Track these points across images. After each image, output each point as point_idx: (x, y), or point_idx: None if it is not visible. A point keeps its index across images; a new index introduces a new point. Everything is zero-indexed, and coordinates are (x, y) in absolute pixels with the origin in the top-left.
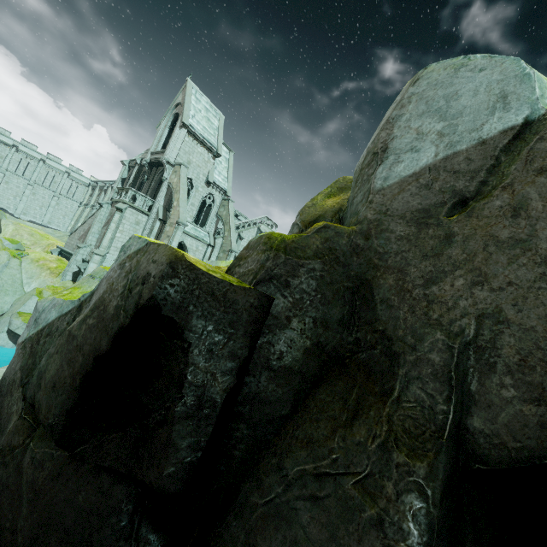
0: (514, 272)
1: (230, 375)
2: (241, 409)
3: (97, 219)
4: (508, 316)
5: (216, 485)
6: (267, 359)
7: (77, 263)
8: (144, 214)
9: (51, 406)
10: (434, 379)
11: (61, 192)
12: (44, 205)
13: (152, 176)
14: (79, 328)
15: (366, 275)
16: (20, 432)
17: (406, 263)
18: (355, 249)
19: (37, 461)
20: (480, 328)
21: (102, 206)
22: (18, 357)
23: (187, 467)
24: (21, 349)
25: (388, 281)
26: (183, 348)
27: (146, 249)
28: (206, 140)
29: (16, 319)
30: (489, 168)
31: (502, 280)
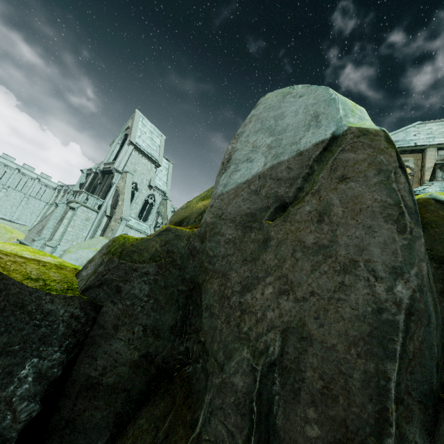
0: (316, 280)
1: (33, 401)
2: (49, 442)
3: (52, 216)
4: (311, 331)
5: None
6: (88, 376)
7: None
8: (94, 212)
9: None
10: (236, 410)
11: (31, 194)
12: (14, 205)
13: (104, 181)
14: None
15: (198, 278)
16: None
17: (229, 267)
18: (192, 251)
19: None
20: (285, 345)
21: (59, 205)
22: None
23: None
24: None
25: (213, 286)
26: None
27: None
28: (149, 154)
29: None
30: (305, 176)
31: (305, 289)
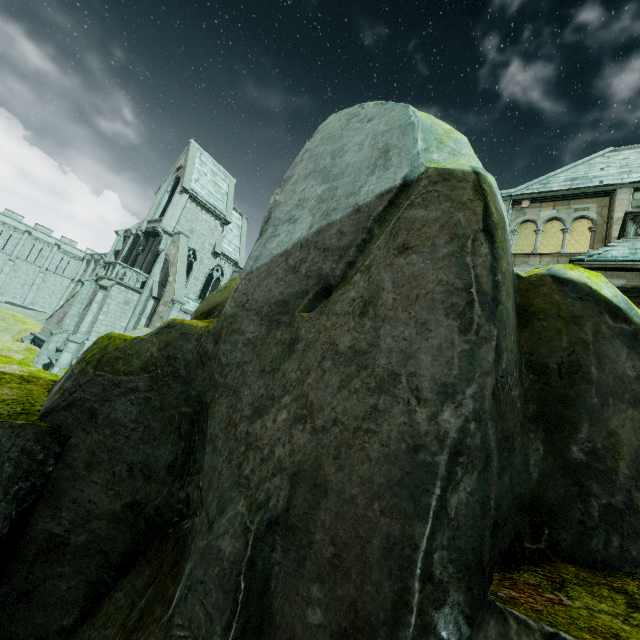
0: (343, 402)
1: None
2: None
3: (77, 299)
4: (328, 477)
5: None
6: (49, 533)
7: (49, 353)
8: (135, 292)
9: None
10: (219, 585)
11: (49, 268)
12: (26, 283)
13: (148, 247)
14: None
15: (206, 397)
16: None
17: (243, 381)
18: (202, 357)
19: None
20: (294, 495)
21: (85, 283)
22: None
23: None
24: None
25: (221, 408)
26: None
27: None
28: (212, 206)
29: None
30: (360, 244)
31: (327, 416)
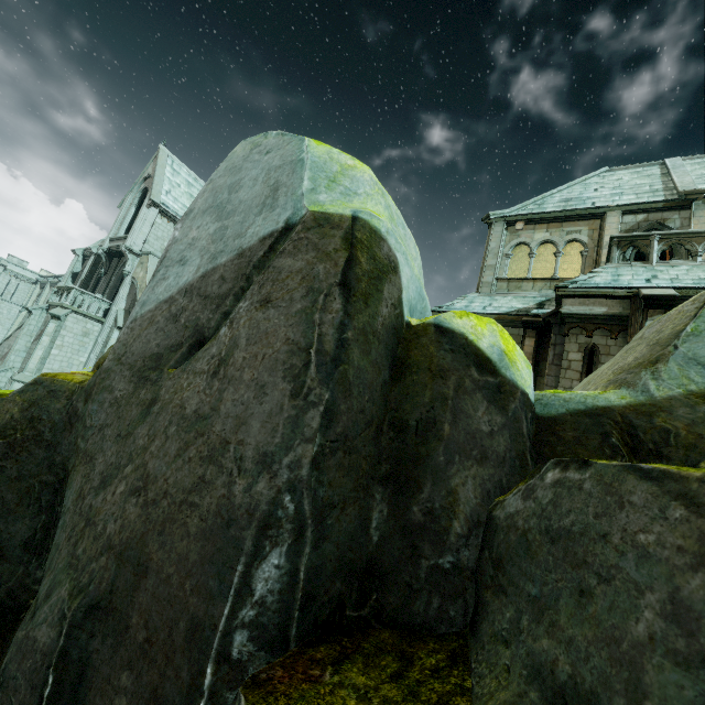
0: (176, 473)
1: None
2: None
3: (23, 330)
4: (150, 555)
5: None
6: None
7: None
8: (95, 322)
9: None
10: (29, 680)
11: None
12: None
13: (112, 269)
14: None
15: (69, 463)
16: None
17: (100, 447)
18: (71, 417)
19: None
20: (118, 576)
21: (33, 312)
22: None
23: None
24: None
25: (78, 477)
26: None
27: None
28: None
29: None
30: (238, 293)
31: (159, 488)
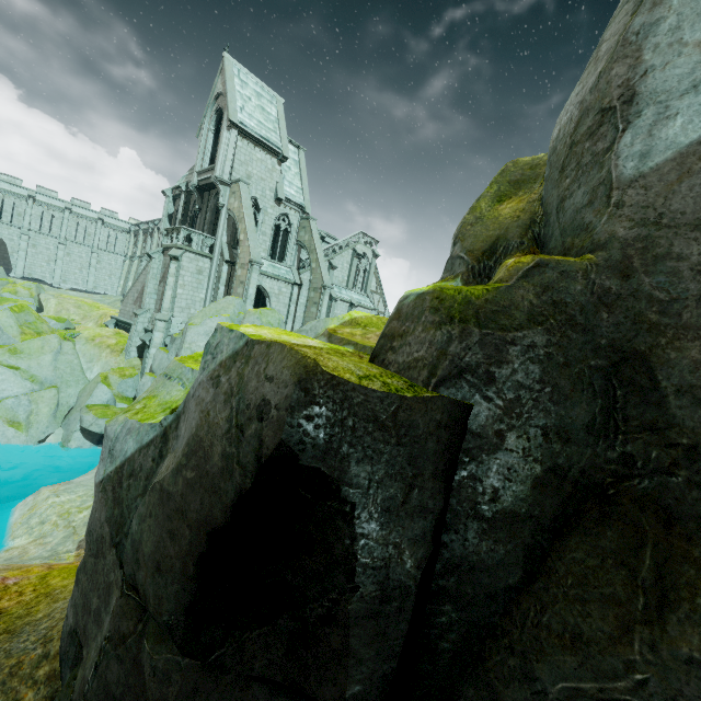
0: None
1: (422, 541)
2: (443, 584)
3: (149, 275)
4: None
5: (420, 690)
6: (474, 503)
7: (139, 335)
8: (205, 259)
9: (161, 597)
10: None
11: (100, 246)
12: (83, 266)
13: (205, 205)
14: (173, 482)
15: (633, 344)
16: (127, 615)
17: None
18: (601, 297)
19: (160, 672)
20: None
21: (153, 257)
22: (100, 504)
23: (379, 684)
24: (101, 492)
25: (688, 354)
26: (343, 513)
27: (248, 354)
28: (265, 140)
29: (87, 414)
30: None
31: None
